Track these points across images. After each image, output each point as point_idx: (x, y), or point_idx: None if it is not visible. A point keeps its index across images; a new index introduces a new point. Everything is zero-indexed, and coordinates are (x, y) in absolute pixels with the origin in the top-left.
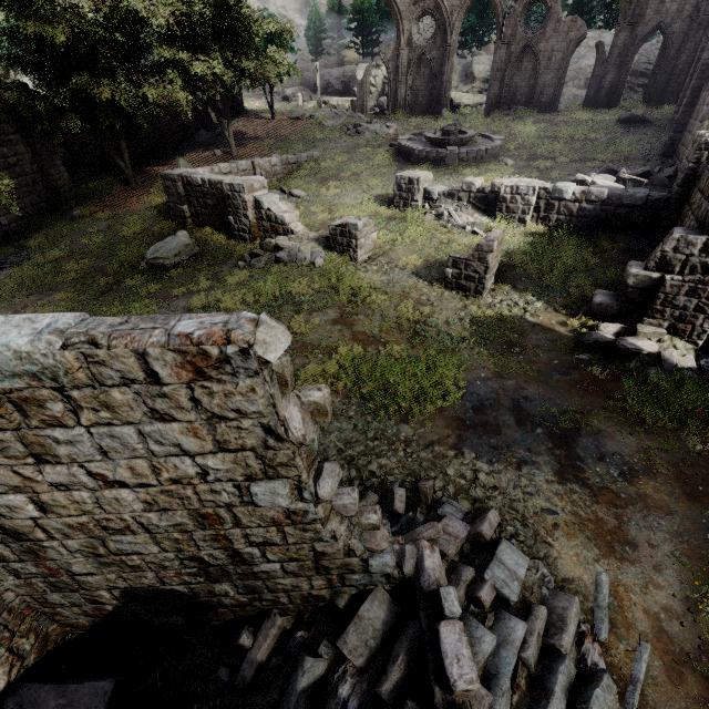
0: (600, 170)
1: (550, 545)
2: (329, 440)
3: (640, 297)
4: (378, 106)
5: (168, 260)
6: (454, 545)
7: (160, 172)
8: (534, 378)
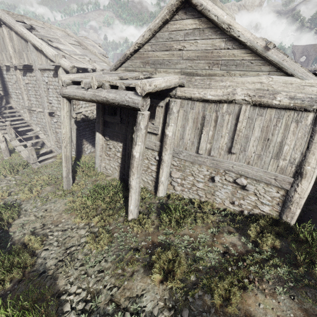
0: None
1: None
2: None
3: None
4: None
5: None
6: None
7: None
8: None
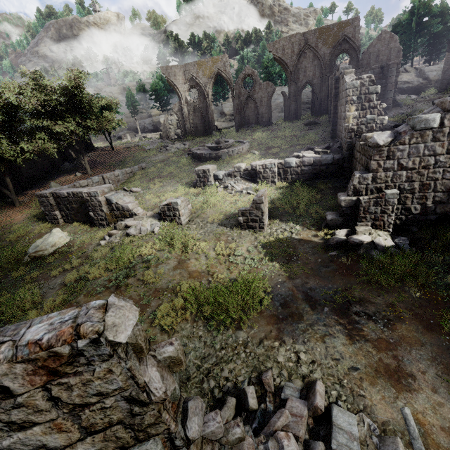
0: (304, 149)
1: (363, 397)
2: (188, 360)
3: (351, 211)
4: (176, 135)
5: (47, 251)
6: (302, 425)
7: (35, 193)
8: (311, 274)
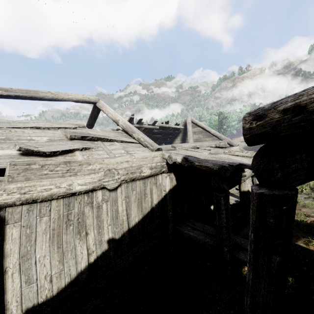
0: None
1: None
2: None
3: None
4: None
5: None
6: None
7: None
8: None
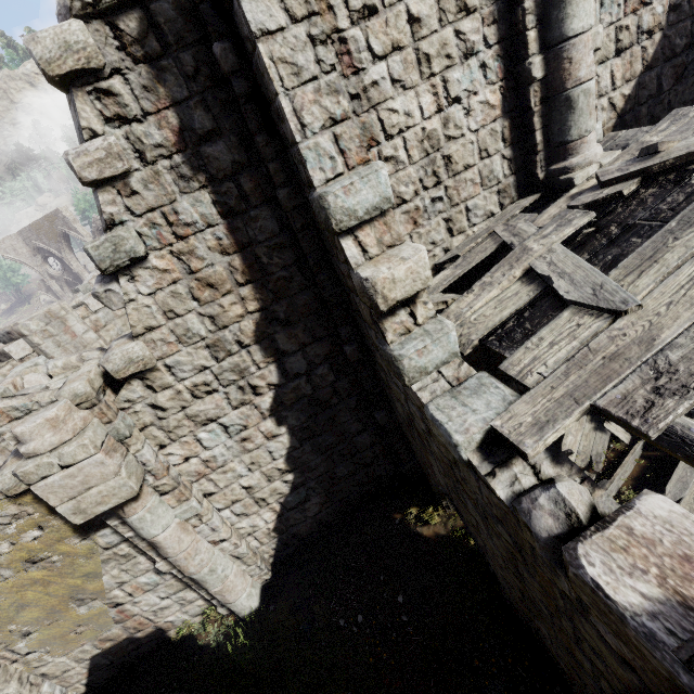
0: None
1: None
2: None
3: None
4: None
5: None
6: None
7: None
8: None
